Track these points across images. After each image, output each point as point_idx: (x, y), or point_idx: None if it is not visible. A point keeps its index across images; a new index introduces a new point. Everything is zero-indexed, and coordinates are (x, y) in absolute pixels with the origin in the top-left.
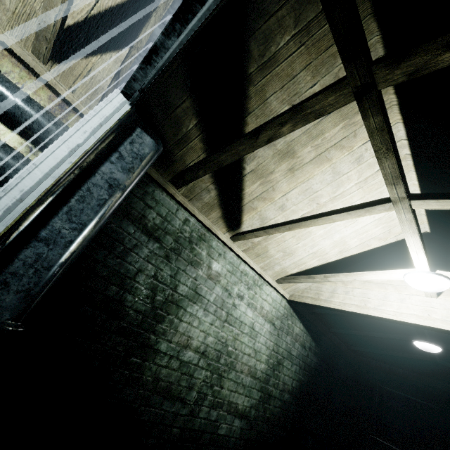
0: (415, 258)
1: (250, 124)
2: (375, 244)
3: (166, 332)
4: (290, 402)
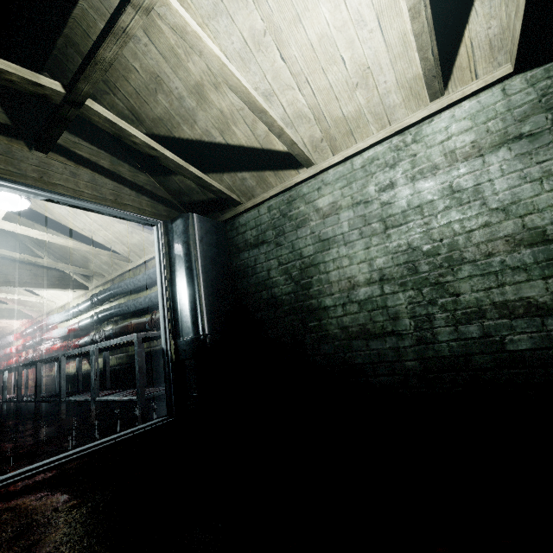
0: None
1: (179, 133)
2: None
3: (322, 291)
4: None
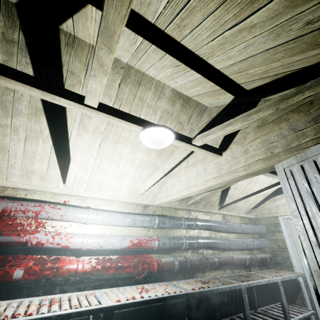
0: None
1: None
2: None
3: None
4: None
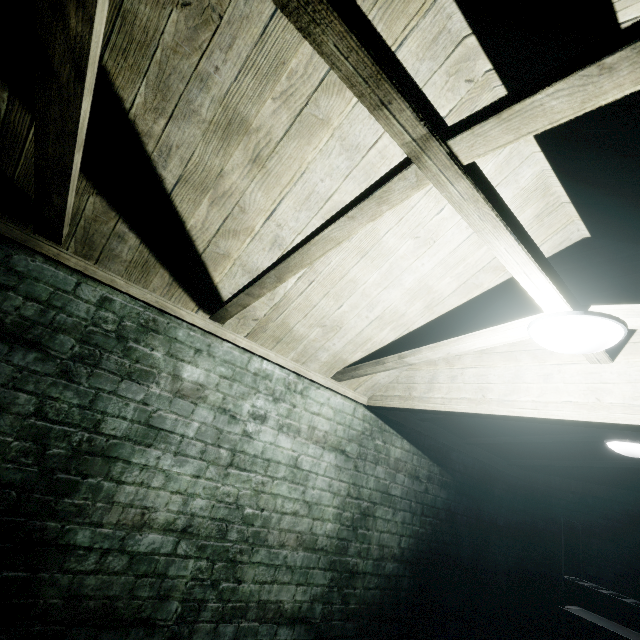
0: (530, 288)
1: (119, 73)
2: (490, 280)
3: (87, 510)
4: (400, 574)
